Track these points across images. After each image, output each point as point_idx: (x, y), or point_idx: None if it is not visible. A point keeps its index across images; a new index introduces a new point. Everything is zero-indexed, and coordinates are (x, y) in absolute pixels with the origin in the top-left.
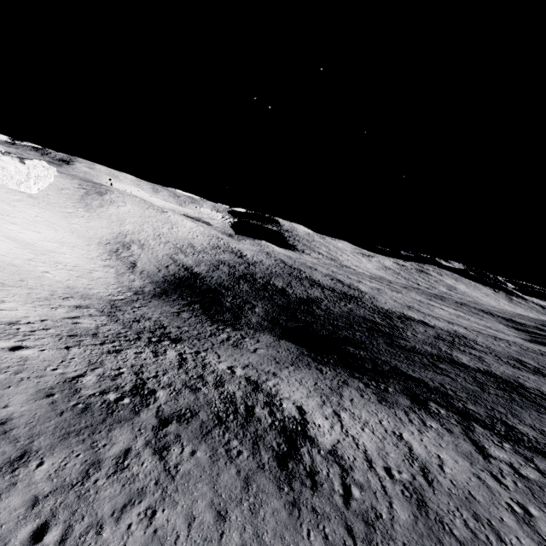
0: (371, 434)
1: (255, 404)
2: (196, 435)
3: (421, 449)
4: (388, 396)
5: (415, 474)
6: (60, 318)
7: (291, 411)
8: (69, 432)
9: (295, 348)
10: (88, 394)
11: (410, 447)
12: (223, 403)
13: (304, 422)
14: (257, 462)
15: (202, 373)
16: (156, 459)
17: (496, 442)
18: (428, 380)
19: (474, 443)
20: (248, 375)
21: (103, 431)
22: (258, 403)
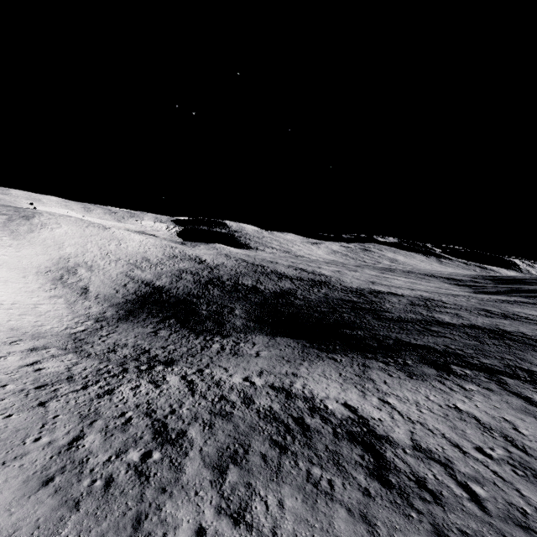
0: (432, 414)
1: (301, 414)
2: (268, 476)
3: (484, 416)
4: (412, 369)
5: (506, 446)
6: (16, 368)
7: (341, 411)
8: (103, 534)
9: (294, 342)
10: (101, 462)
11: (475, 417)
12: (269, 424)
13: (364, 420)
14: (358, 489)
15: (221, 393)
16: (243, 531)
17: (533, 389)
18: (433, 345)
19: (518, 395)
20: (270, 383)
21: (150, 512)
22: (304, 412)
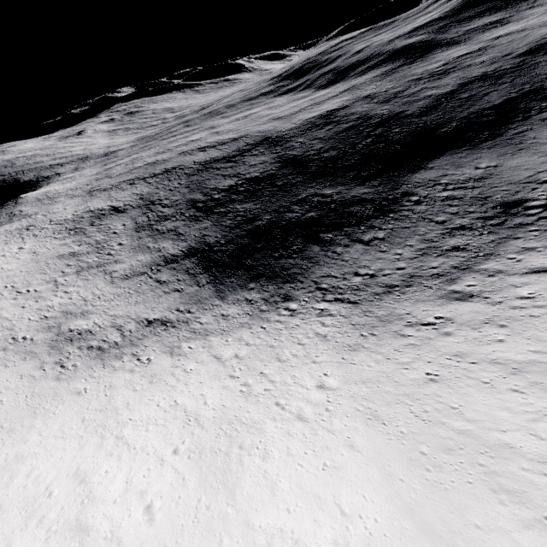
0: None
1: None
2: None
3: None
4: None
5: None
6: None
7: None
8: None
9: (454, 155)
10: None
11: None
12: None
13: None
14: None
15: None
16: None
17: None
18: (507, 97)
19: None
20: None
21: None
22: None
